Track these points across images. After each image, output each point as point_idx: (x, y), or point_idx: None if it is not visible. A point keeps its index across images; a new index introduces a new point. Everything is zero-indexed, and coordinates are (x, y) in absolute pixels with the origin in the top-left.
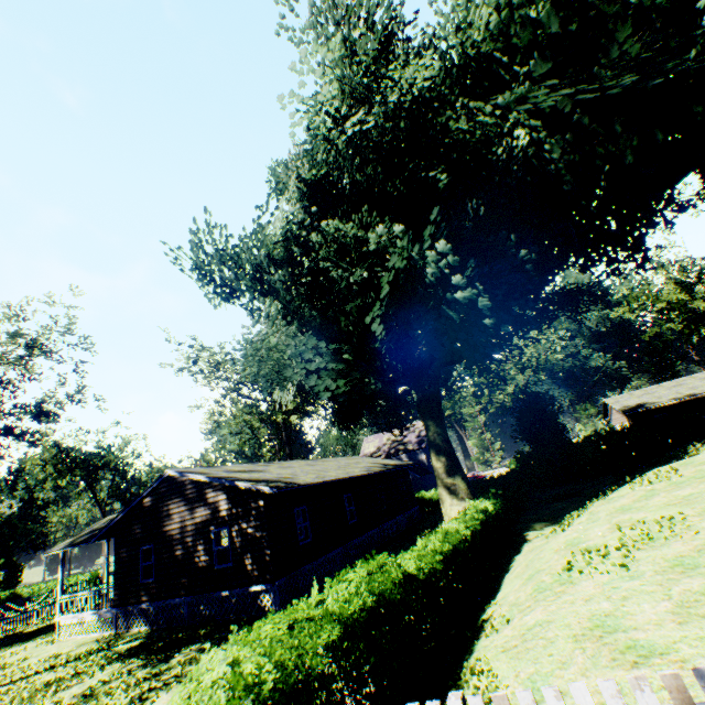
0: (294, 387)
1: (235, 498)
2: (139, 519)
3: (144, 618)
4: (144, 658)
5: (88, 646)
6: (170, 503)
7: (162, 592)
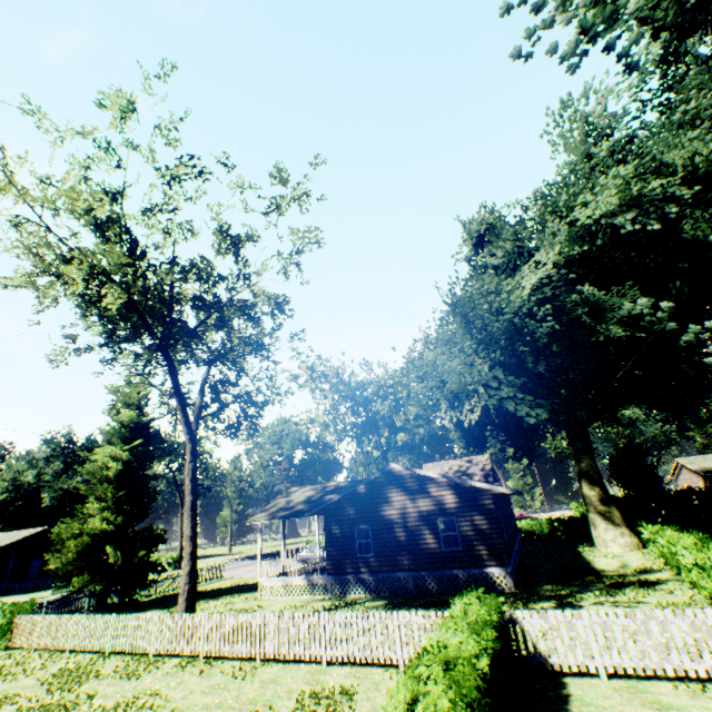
0: (478, 409)
1: (461, 494)
2: (352, 502)
3: (362, 586)
4: (427, 608)
5: (320, 602)
6: (387, 492)
7: (383, 565)
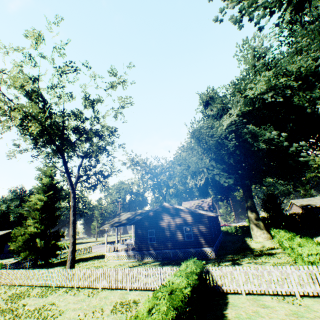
0: (203, 179)
1: (194, 216)
2: (147, 219)
3: (150, 256)
4: (177, 265)
5: (132, 263)
6: (162, 215)
7: (159, 247)
